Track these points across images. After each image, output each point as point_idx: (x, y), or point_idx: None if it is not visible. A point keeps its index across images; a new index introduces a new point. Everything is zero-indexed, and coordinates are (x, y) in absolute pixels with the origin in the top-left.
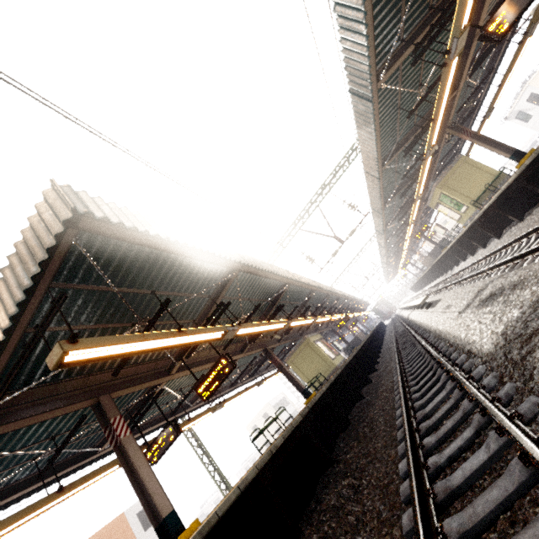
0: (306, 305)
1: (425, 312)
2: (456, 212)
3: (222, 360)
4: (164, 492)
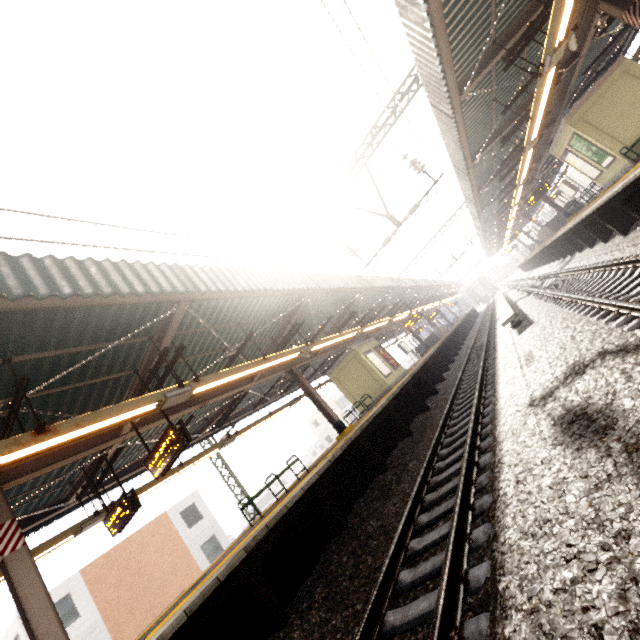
0: (354, 306)
1: (509, 336)
2: (595, 166)
3: (171, 433)
4: (63, 628)
